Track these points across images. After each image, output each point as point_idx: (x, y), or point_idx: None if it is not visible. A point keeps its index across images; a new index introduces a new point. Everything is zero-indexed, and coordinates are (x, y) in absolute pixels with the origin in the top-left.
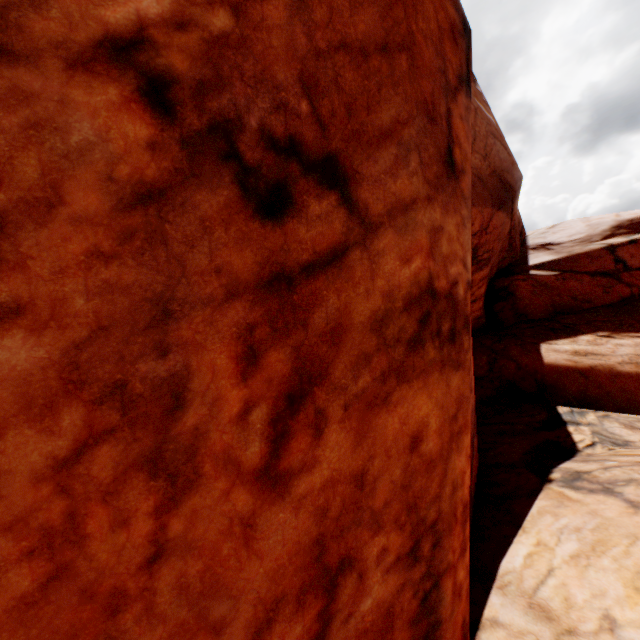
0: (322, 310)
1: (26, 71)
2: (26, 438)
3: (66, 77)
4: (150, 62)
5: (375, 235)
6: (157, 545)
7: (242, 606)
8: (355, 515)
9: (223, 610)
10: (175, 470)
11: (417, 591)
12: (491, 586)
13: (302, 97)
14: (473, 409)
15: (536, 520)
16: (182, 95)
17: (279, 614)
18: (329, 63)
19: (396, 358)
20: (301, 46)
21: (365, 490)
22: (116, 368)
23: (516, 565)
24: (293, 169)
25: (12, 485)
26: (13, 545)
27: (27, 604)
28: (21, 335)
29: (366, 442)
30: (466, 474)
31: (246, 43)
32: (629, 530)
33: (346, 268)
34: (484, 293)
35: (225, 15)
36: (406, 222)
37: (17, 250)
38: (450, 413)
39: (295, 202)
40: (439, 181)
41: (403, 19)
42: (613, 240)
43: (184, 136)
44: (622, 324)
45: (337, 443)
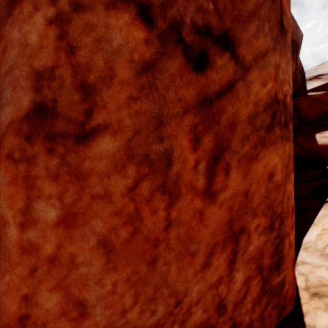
0: (225, 115)
1: (89, 14)
2: (117, 179)
3: (106, 13)
4: None
5: (248, 73)
6: (167, 221)
7: (201, 246)
8: (245, 210)
9: (194, 247)
10: (171, 191)
11: (273, 243)
12: (299, 248)
13: (209, 1)
14: None
15: (321, 220)
16: (155, 12)
17: (216, 250)
18: None
19: (260, 136)
20: None
21: (248, 199)
22: (144, 149)
23: (312, 239)
24: (208, 43)
25: (115, 198)
26: (119, 220)
27: (127, 242)
28: (109, 137)
29: (248, 177)
30: (292, 193)
31: None
32: None
33: (235, 92)
34: None
35: None
36: (263, 63)
37: (102, 100)
38: (285, 163)
39: (210, 60)
40: (277, 38)
41: None
42: None
43: (158, 34)
44: None
45: (235, 178)
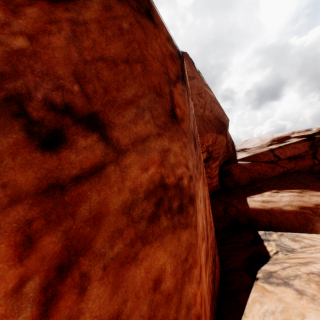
0: (87, 204)
1: None
2: None
3: None
4: None
5: (124, 156)
6: None
7: None
8: None
9: None
10: None
11: None
12: None
13: (75, 83)
14: (214, 238)
15: (251, 307)
16: None
17: None
18: (93, 66)
19: (141, 229)
20: (75, 57)
21: None
22: None
23: None
24: (67, 121)
25: None
26: None
27: None
28: None
29: (121, 290)
30: (197, 295)
31: (37, 54)
32: (299, 310)
33: (104, 176)
34: (218, 173)
35: (23, 40)
36: (144, 148)
37: None
38: (182, 257)
39: (68, 139)
40: (166, 125)
41: (138, 48)
42: (272, 146)
43: None
44: (282, 185)
45: (98, 295)
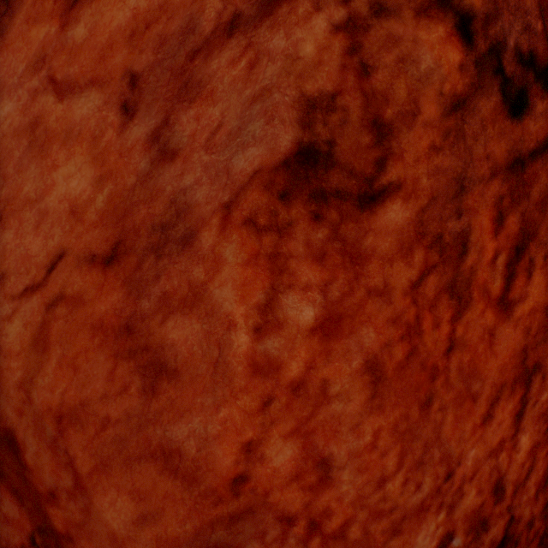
0: (537, 186)
1: (394, 22)
2: (399, 268)
3: (414, 23)
4: (459, 4)
5: None
6: (450, 341)
7: (485, 386)
8: (543, 335)
9: (476, 387)
10: (460, 294)
11: None
12: None
13: (538, 19)
14: None
15: None
16: (476, 27)
17: (501, 395)
18: None
19: None
20: None
21: None
22: (437, 225)
23: None
24: (529, 78)
25: (394, 296)
26: (395, 332)
27: (400, 367)
28: (399, 203)
29: None
30: None
31: None
32: None
33: None
34: None
35: None
36: None
37: (399, 147)
38: None
39: (528, 103)
40: None
41: None
42: None
43: (475, 58)
44: None
45: (537, 283)
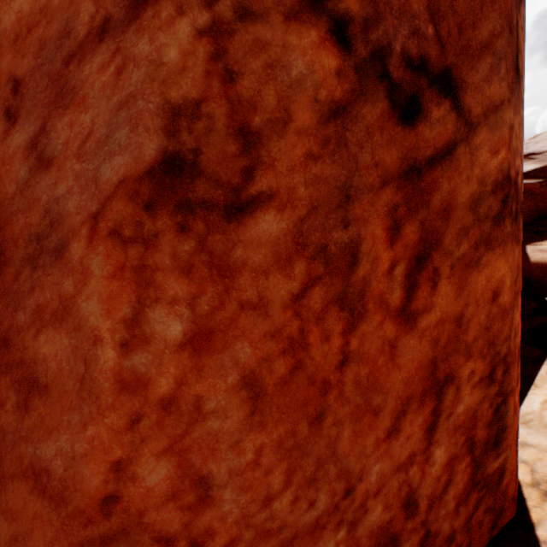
0: (438, 194)
1: (261, 26)
2: (278, 280)
3: (284, 27)
4: (334, 8)
5: (474, 133)
6: (343, 354)
7: (388, 400)
8: (455, 346)
9: (378, 401)
10: (352, 306)
11: (491, 404)
12: None
13: (428, 22)
14: None
15: (546, 379)
16: (354, 31)
17: (409, 408)
18: None
19: (484, 231)
20: None
21: (461, 329)
22: (321, 236)
23: (534, 409)
24: (422, 83)
25: (273, 309)
26: (275, 346)
27: (283, 382)
28: (273, 213)
29: (463, 294)
30: (519, 327)
31: None
32: None
33: (454, 160)
34: None
35: None
36: (495, 121)
37: (269, 155)
38: (514, 277)
39: (422, 110)
40: (512, 86)
41: None
42: None
43: (356, 64)
44: None
45: (445, 293)
